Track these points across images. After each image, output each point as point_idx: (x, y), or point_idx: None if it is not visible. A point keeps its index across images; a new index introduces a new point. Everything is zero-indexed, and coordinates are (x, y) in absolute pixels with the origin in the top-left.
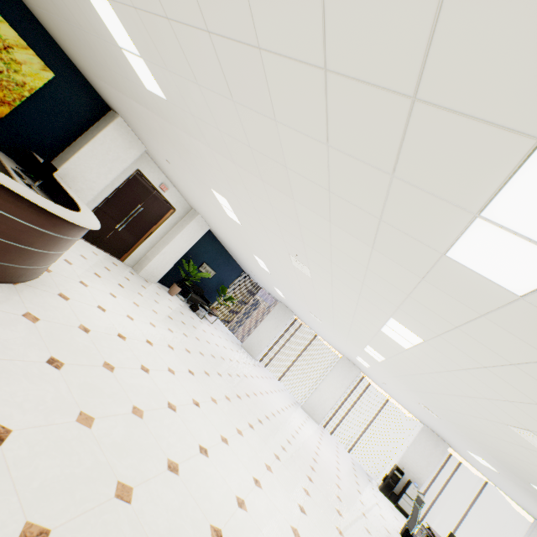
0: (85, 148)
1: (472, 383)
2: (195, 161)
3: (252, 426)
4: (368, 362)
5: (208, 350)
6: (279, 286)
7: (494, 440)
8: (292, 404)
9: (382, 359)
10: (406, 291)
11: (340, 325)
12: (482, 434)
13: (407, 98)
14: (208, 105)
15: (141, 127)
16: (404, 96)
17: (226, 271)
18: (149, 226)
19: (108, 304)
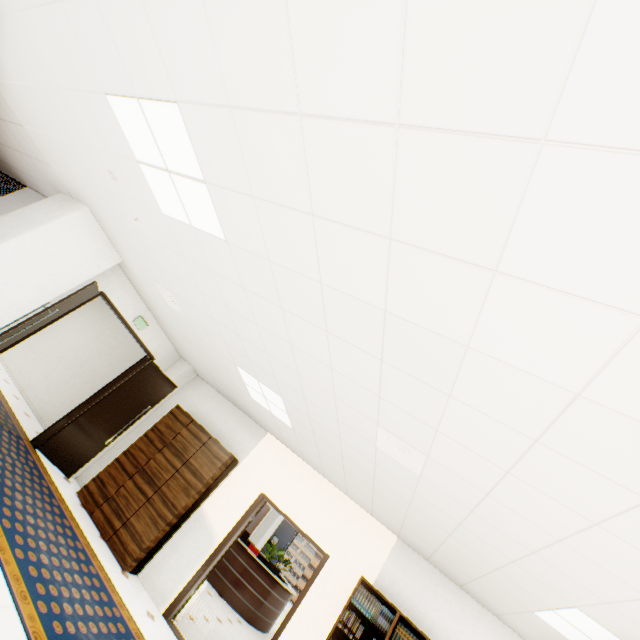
0: None
1: None
2: None
3: None
4: None
5: None
6: None
7: None
8: None
9: None
10: None
11: None
12: None
13: None
14: None
15: None
16: None
17: (286, 534)
18: (253, 525)
19: None
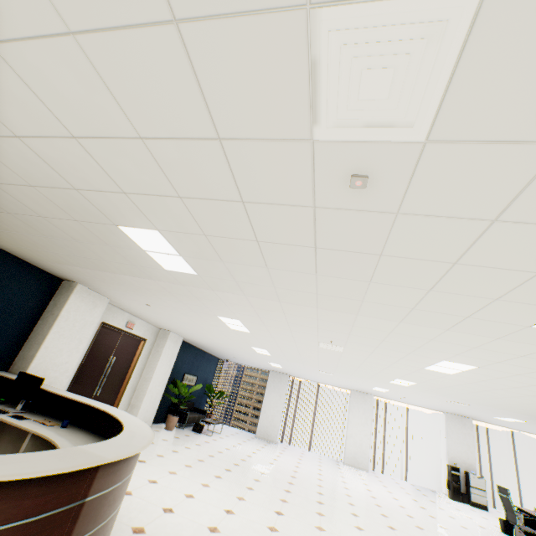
0: (50, 334)
1: (523, 380)
2: (205, 303)
3: (359, 528)
4: (389, 388)
5: (253, 470)
6: (280, 361)
7: (531, 405)
8: (338, 467)
9: (412, 384)
10: (473, 346)
11: (363, 372)
12: (518, 404)
13: (532, 272)
14: (271, 276)
15: (118, 288)
16: (530, 272)
17: (205, 368)
18: (125, 371)
19: (163, 497)
